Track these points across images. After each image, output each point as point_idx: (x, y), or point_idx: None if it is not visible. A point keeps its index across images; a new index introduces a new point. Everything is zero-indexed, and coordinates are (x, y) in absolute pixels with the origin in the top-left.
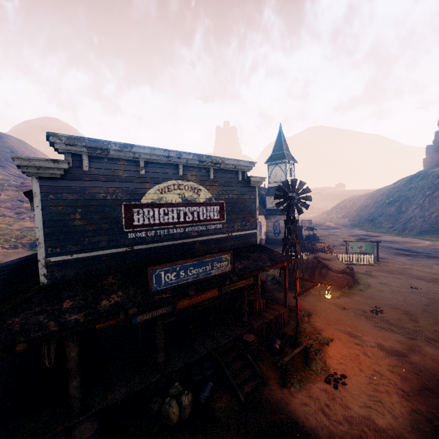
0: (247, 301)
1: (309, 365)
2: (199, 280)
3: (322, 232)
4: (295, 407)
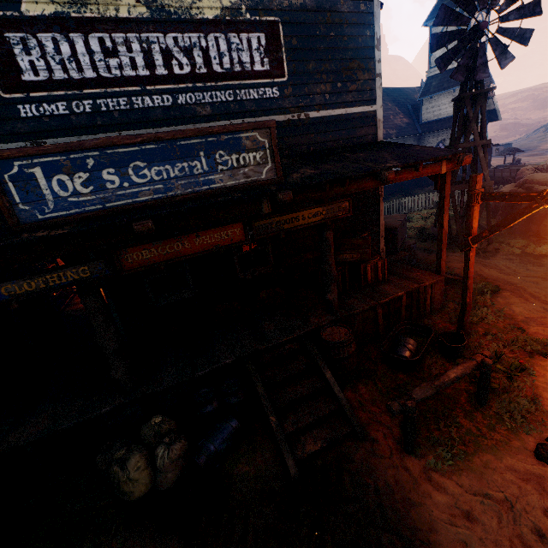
0: (350, 264)
1: (486, 404)
2: (174, 200)
3: (532, 160)
4: (432, 518)
